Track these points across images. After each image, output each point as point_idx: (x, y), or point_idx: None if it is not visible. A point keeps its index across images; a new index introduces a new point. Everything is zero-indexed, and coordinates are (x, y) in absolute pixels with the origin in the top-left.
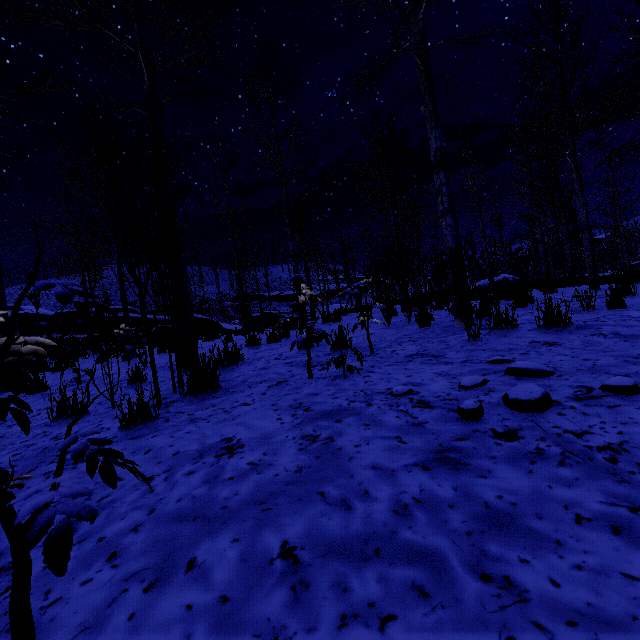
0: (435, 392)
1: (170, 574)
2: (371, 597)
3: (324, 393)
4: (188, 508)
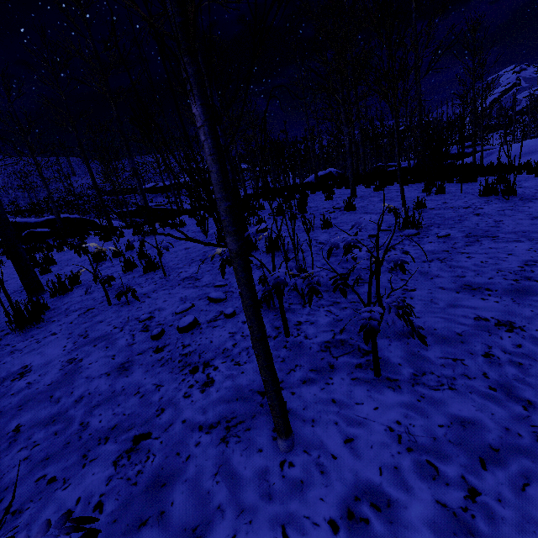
0: (161, 317)
1: None
2: (37, 439)
3: (106, 321)
4: None
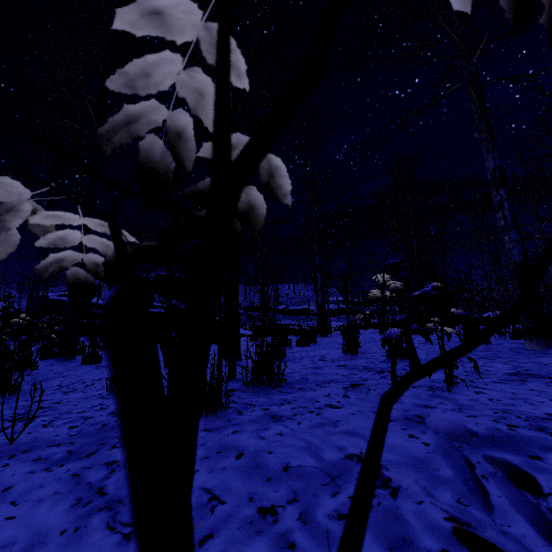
0: None
1: None
2: None
3: (441, 407)
4: None
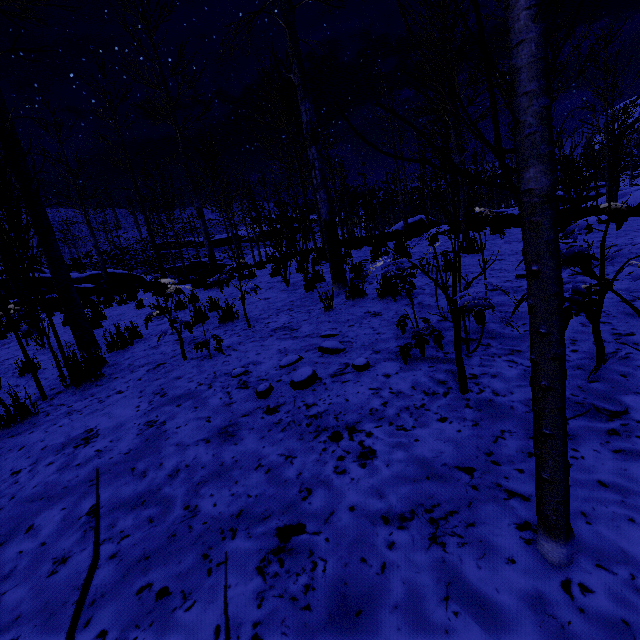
0: (261, 372)
1: (15, 536)
2: (124, 528)
3: (186, 376)
4: (40, 491)
